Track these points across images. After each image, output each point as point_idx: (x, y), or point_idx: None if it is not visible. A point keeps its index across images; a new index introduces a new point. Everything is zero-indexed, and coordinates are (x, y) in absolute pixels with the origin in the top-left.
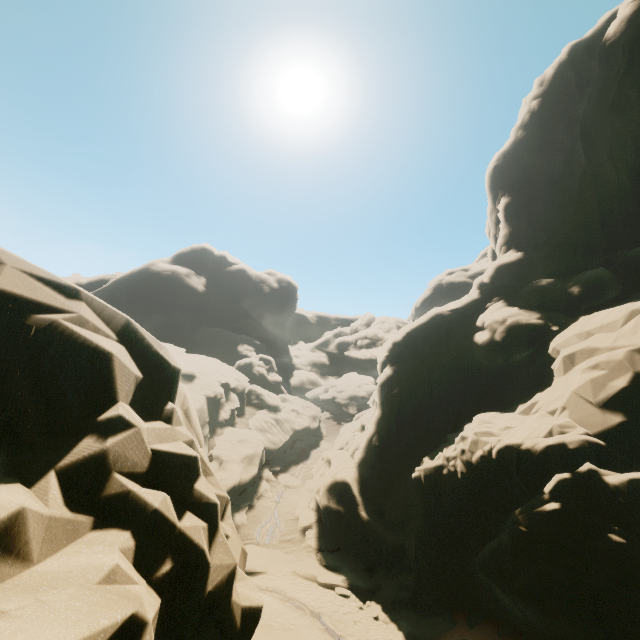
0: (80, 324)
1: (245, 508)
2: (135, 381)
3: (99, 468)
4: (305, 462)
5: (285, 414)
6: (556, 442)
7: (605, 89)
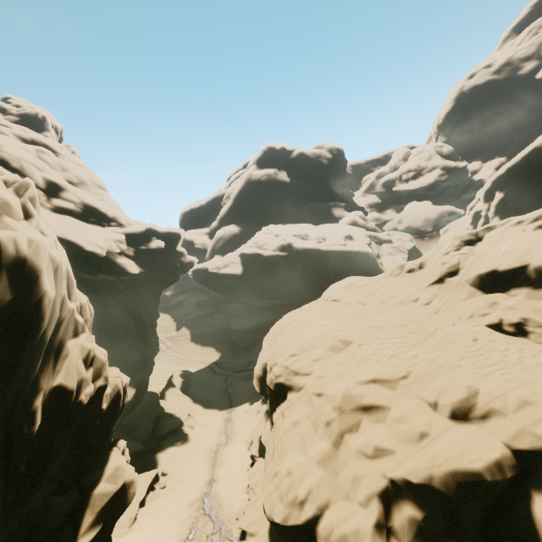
0: None
1: None
2: None
3: None
4: None
5: (397, 243)
6: None
7: None
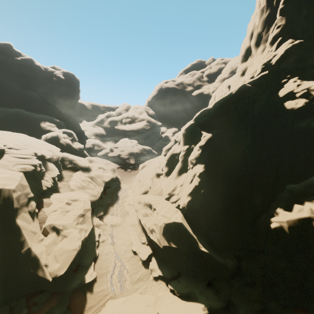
0: None
1: (91, 264)
2: None
3: None
4: (117, 202)
5: (95, 172)
6: None
7: None
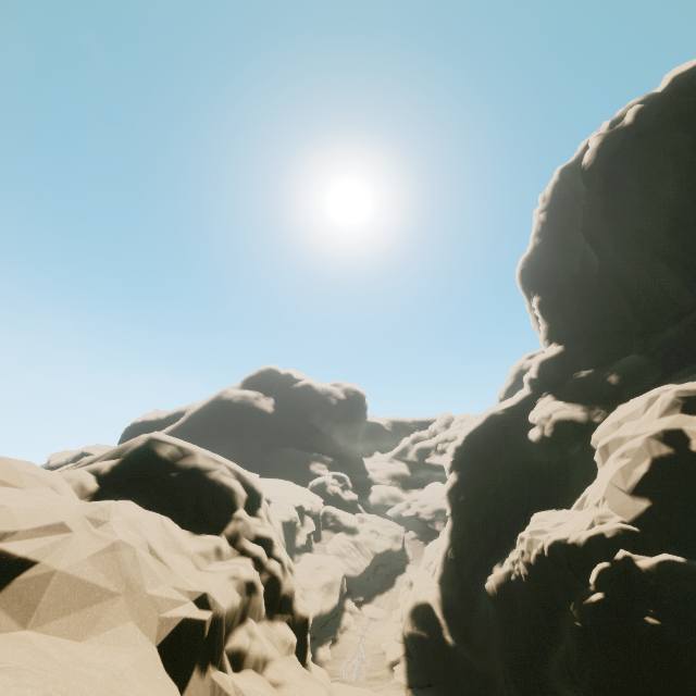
0: (224, 473)
1: (328, 642)
2: (245, 498)
3: (238, 533)
4: (390, 590)
5: (364, 536)
6: (595, 533)
7: (594, 203)
